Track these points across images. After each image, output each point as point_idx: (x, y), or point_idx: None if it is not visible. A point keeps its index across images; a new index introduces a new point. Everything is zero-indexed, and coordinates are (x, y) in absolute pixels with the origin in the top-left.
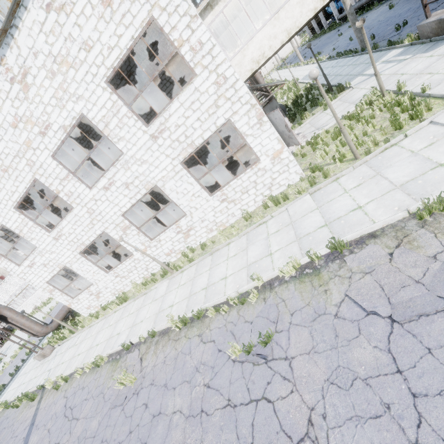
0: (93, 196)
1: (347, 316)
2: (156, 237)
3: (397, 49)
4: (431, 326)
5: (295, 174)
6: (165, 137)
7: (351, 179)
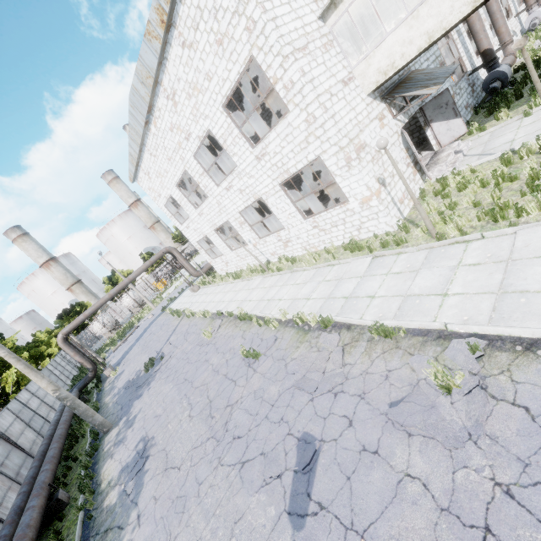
0: (219, 192)
1: (288, 368)
2: (263, 238)
3: None
4: (300, 397)
5: (385, 225)
6: (266, 160)
7: (404, 261)
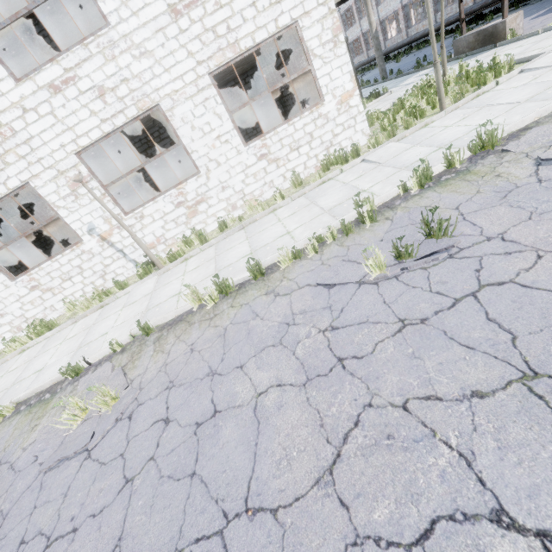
0: (20, 99)
1: None
2: (136, 210)
3: (428, 69)
4: None
5: (362, 134)
6: (194, 18)
7: (447, 120)
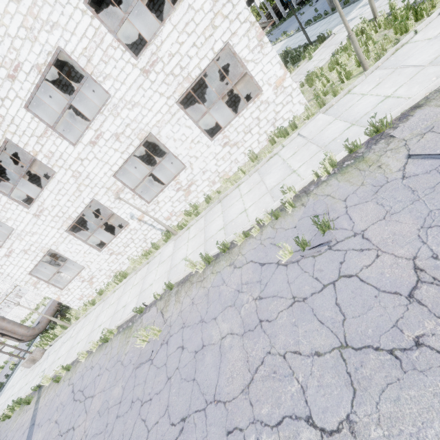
0: (78, 155)
1: (418, 171)
2: (153, 199)
3: None
4: None
5: (299, 105)
6: (158, 71)
7: (366, 85)
